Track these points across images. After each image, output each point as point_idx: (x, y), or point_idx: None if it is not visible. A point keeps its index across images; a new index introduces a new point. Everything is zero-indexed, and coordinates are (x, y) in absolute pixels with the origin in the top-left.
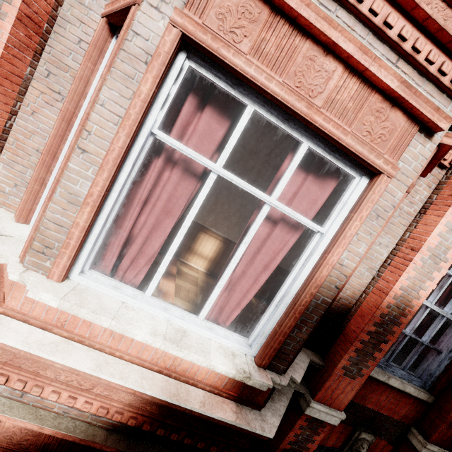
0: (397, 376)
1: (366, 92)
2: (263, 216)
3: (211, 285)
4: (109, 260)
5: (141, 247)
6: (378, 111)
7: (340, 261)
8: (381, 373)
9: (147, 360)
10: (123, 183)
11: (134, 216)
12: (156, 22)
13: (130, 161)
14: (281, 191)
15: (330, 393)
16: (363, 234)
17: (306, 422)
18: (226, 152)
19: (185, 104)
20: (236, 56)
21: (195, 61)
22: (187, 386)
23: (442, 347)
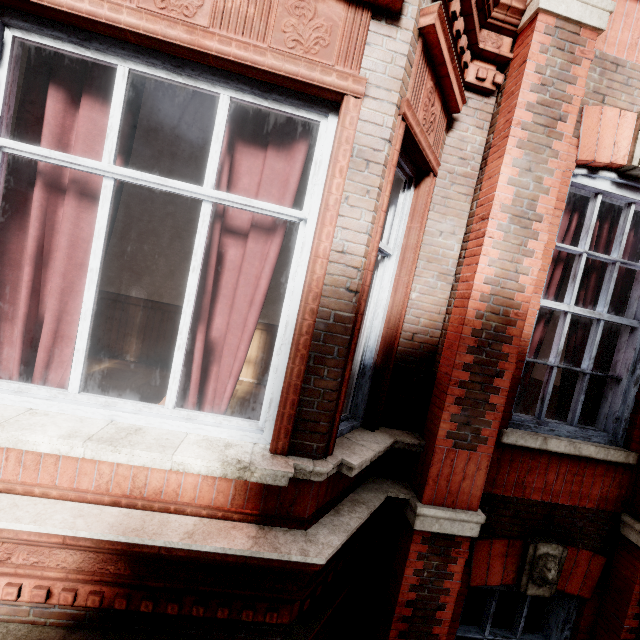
0: (563, 435)
1: None
2: (206, 221)
3: (260, 395)
4: (13, 360)
5: (57, 328)
6: (298, 7)
7: (338, 247)
8: (528, 435)
9: (91, 490)
10: None
11: (25, 282)
12: None
13: None
14: (215, 173)
15: (445, 485)
16: (356, 196)
17: (426, 545)
18: (110, 140)
19: (47, 102)
20: None
21: (18, 27)
22: (166, 516)
23: (620, 371)
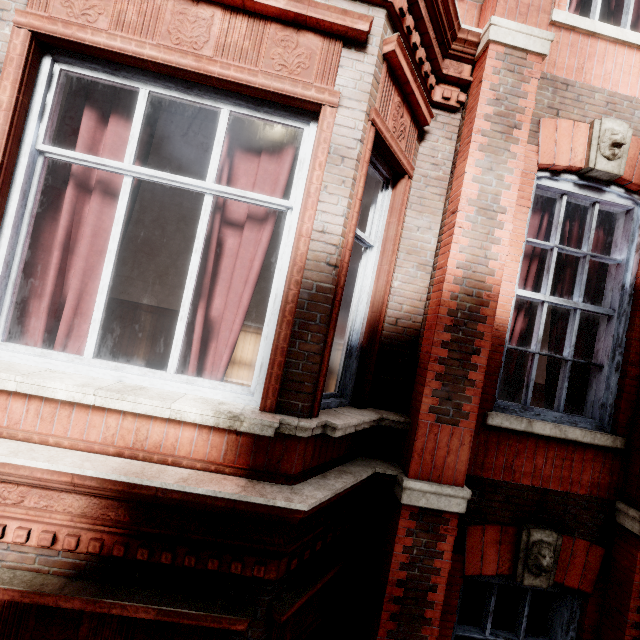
0: (549, 420)
1: (260, 26)
2: (208, 210)
3: None
4: (38, 333)
5: (77, 305)
6: (284, 40)
7: (319, 228)
8: (513, 418)
9: (99, 442)
10: (18, 217)
11: (54, 264)
12: (2, 32)
13: (17, 187)
14: (216, 171)
15: (430, 459)
16: (334, 185)
17: (414, 521)
18: (131, 146)
19: (82, 120)
20: (97, 35)
21: (64, 62)
22: (164, 467)
23: (601, 359)
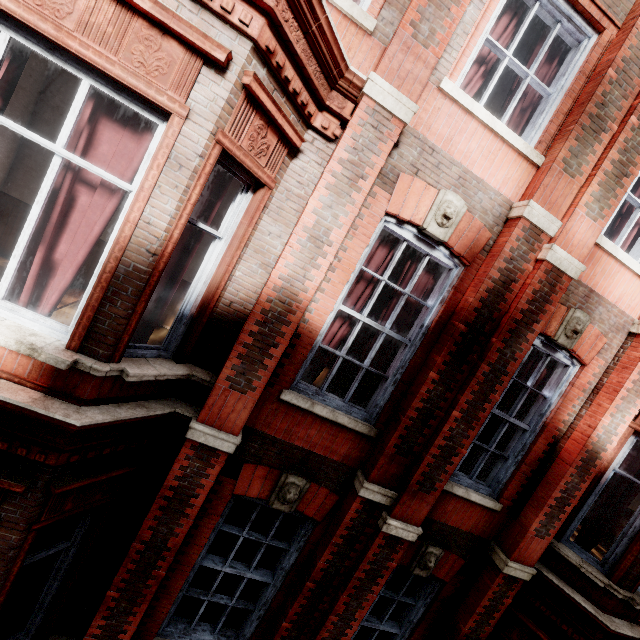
0: (332, 406)
1: (128, 17)
2: (55, 170)
3: None
4: None
5: None
6: (148, 39)
7: (146, 219)
8: (301, 398)
9: None
10: None
11: None
12: None
13: None
14: (67, 137)
15: (218, 412)
16: (167, 187)
17: (193, 451)
18: None
19: None
20: None
21: None
22: None
23: (390, 373)
